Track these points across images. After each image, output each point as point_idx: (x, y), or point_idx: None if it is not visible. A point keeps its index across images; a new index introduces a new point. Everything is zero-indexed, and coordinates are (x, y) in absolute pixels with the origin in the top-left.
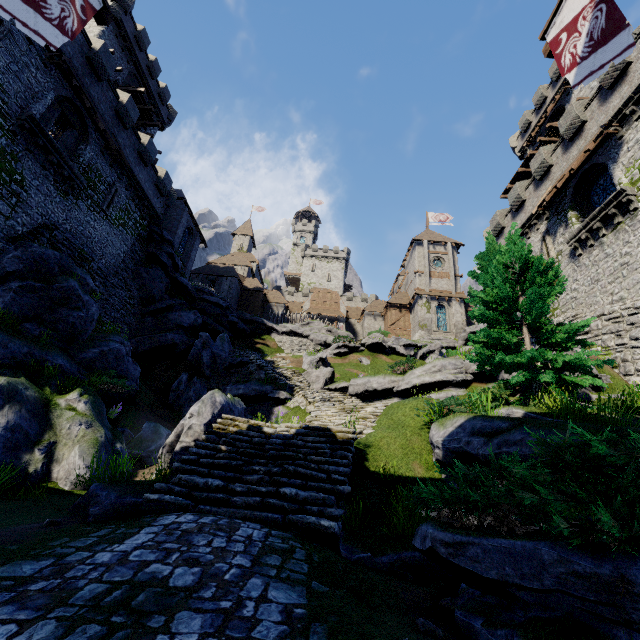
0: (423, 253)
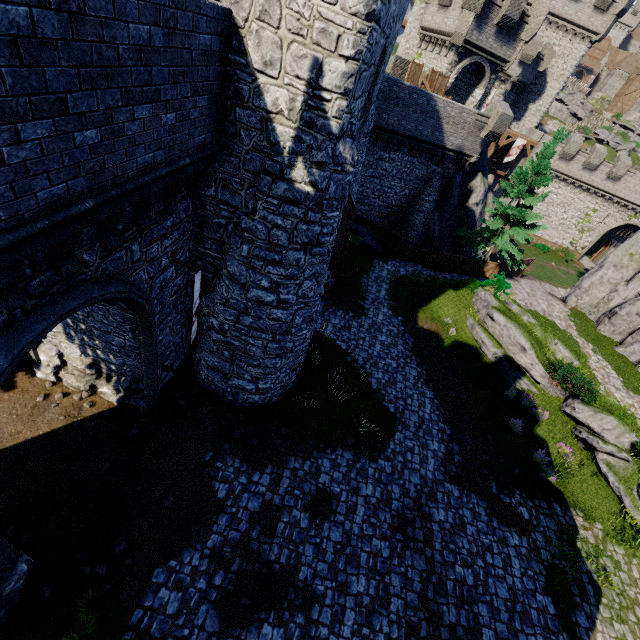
0: None
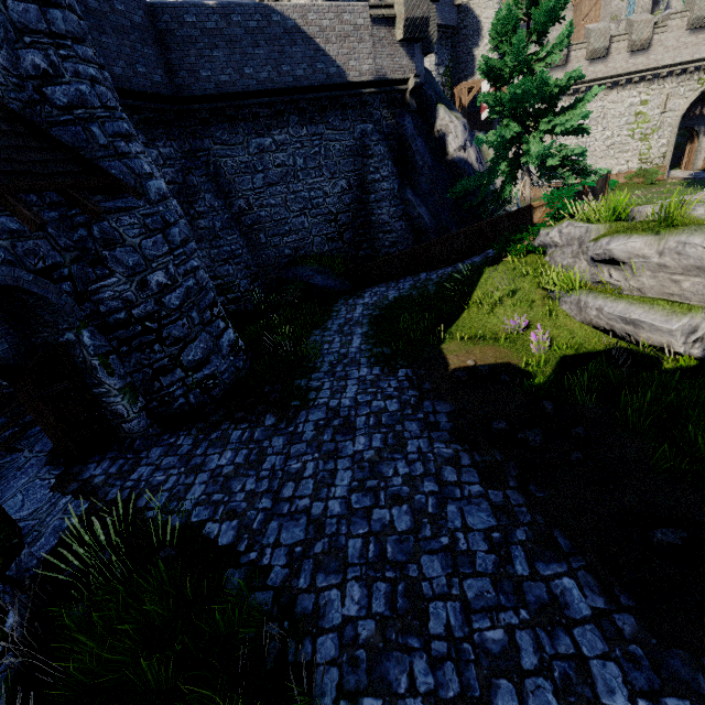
0: None
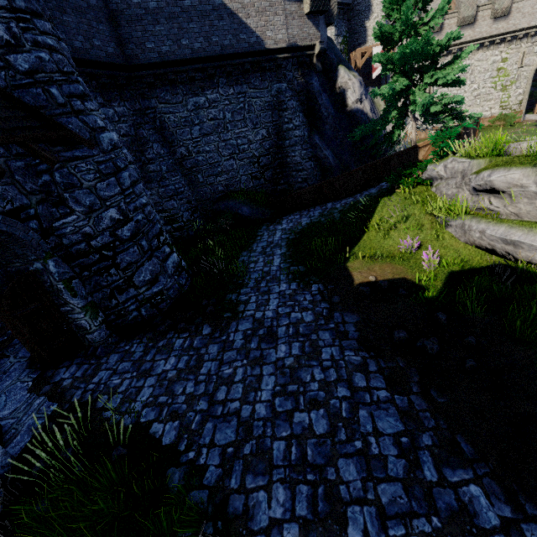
0: None
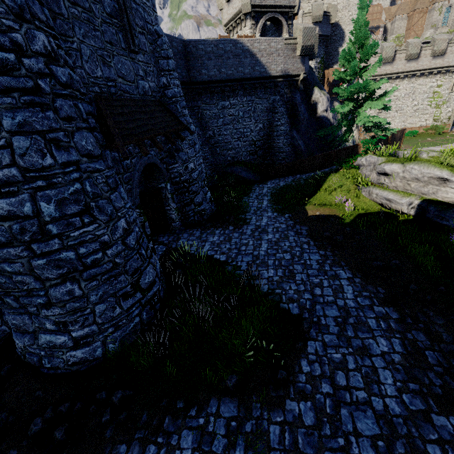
0: None
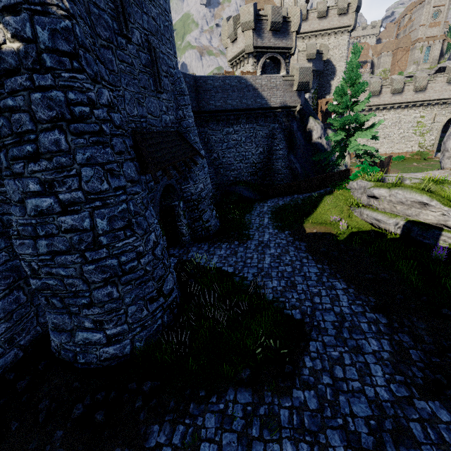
0: (429, 9)
